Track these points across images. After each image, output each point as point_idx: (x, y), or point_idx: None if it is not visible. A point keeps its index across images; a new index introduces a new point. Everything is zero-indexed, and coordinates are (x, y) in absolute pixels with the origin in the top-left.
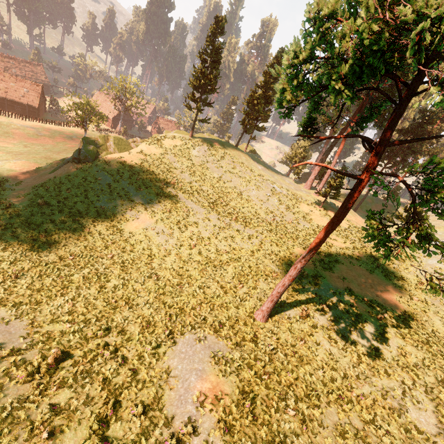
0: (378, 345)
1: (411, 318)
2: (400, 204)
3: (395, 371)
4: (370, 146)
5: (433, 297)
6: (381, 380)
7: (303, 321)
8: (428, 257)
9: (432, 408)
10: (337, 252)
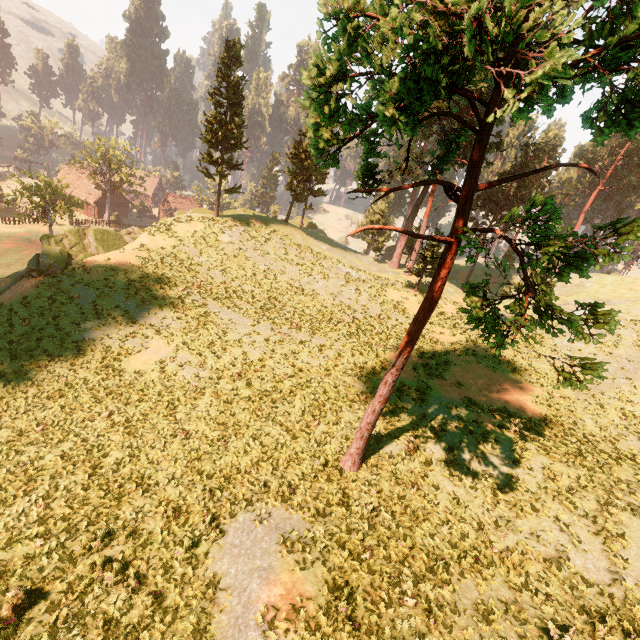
0: (517, 471)
1: (554, 424)
2: (508, 269)
3: (545, 503)
4: (454, 195)
5: (578, 390)
6: (529, 521)
7: (412, 458)
8: (563, 336)
9: (600, 545)
10: (446, 349)
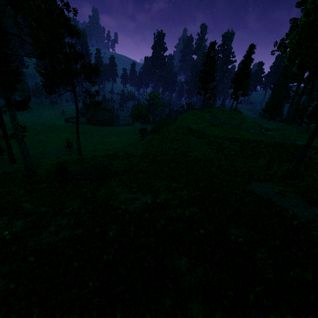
0: None
1: None
2: None
3: None
4: None
5: None
6: None
7: None
8: None
9: None
10: None
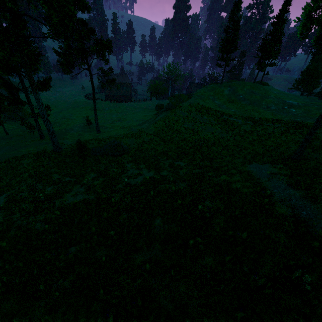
0: None
1: None
2: None
3: None
4: None
5: None
6: None
7: None
8: None
9: None
10: None
